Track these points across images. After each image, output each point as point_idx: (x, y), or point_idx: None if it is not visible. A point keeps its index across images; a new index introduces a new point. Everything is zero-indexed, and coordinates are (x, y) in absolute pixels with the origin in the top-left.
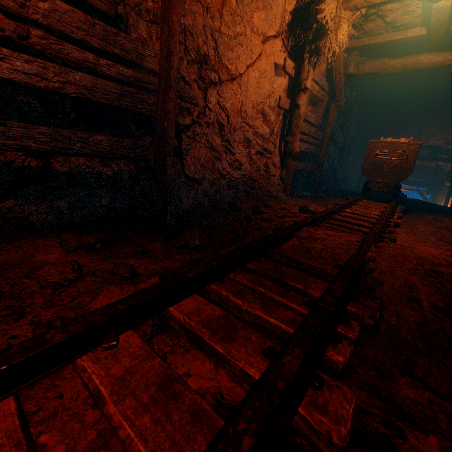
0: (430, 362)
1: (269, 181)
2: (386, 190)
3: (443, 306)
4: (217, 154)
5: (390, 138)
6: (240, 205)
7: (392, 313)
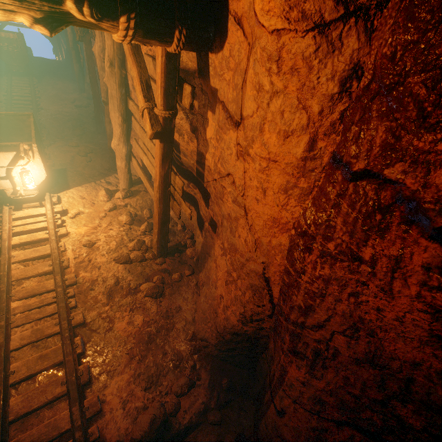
0: (59, 135)
1: None
2: (23, 71)
3: (60, 125)
4: None
5: (3, 32)
6: None
7: (51, 130)
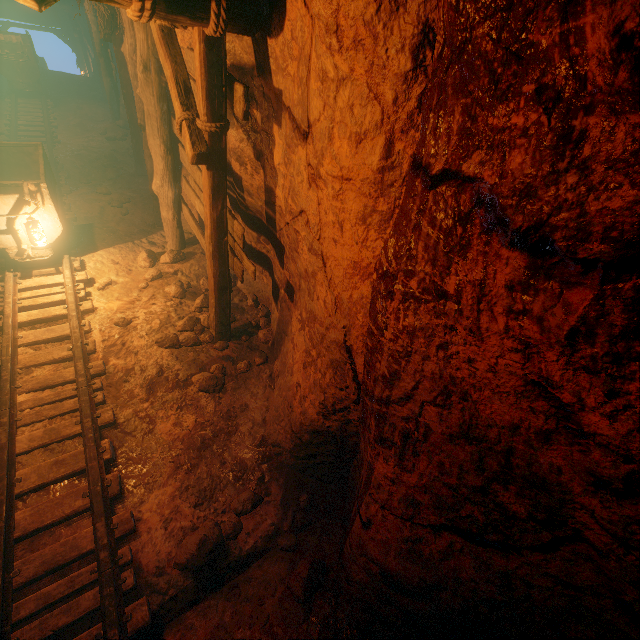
0: (83, 179)
1: None
2: (32, 90)
3: (84, 165)
4: None
5: (2, 34)
6: None
7: (72, 173)
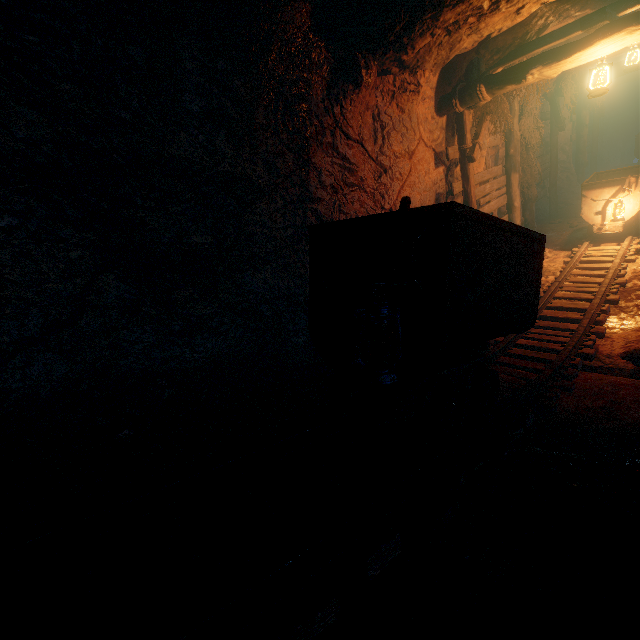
0: None
1: (571, 185)
2: None
3: None
4: (547, 182)
5: None
6: (571, 203)
7: None
